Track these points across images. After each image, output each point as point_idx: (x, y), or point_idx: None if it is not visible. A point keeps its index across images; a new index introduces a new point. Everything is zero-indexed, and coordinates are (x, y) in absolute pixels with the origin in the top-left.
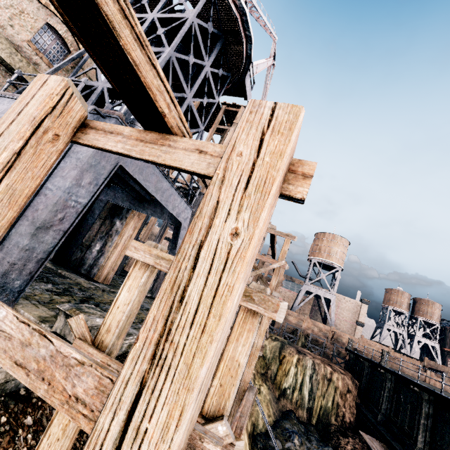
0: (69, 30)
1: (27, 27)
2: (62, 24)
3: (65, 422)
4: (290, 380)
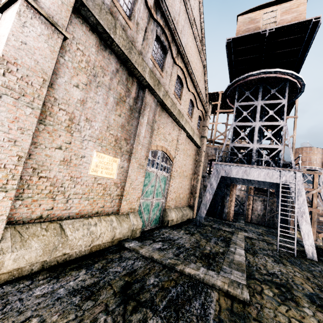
0: (202, 112)
1: (196, 122)
2: (200, 111)
3: None
4: None
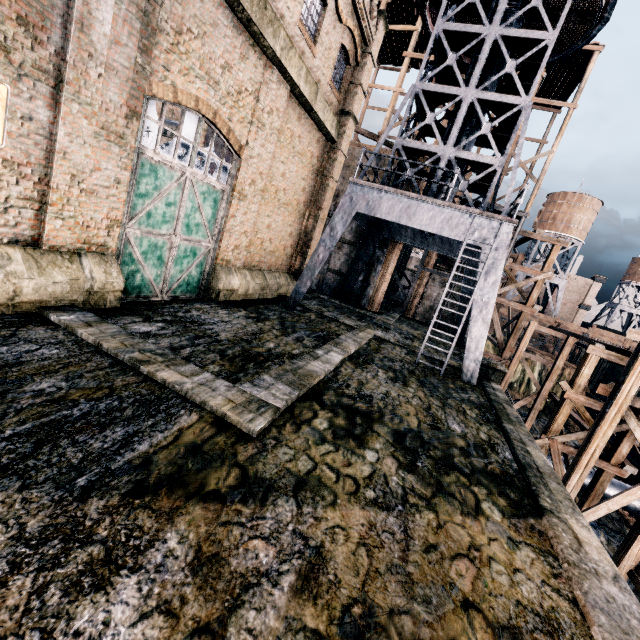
0: (353, 37)
1: (330, 65)
2: (348, 34)
3: (564, 419)
4: (517, 375)
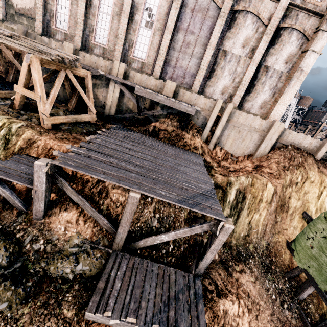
0: None
1: None
2: None
3: None
4: None
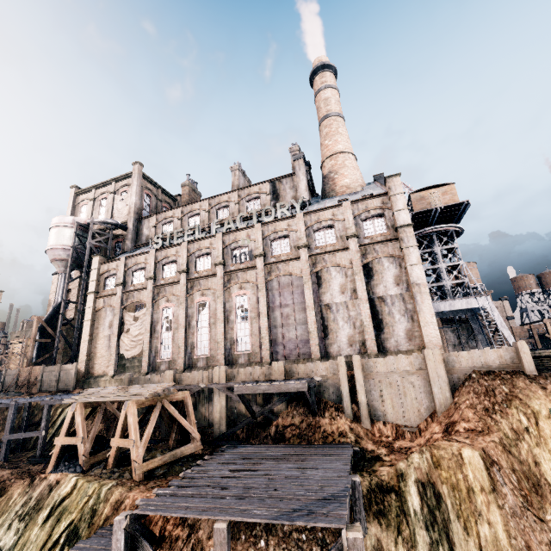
0: None
1: None
2: None
3: None
4: None
